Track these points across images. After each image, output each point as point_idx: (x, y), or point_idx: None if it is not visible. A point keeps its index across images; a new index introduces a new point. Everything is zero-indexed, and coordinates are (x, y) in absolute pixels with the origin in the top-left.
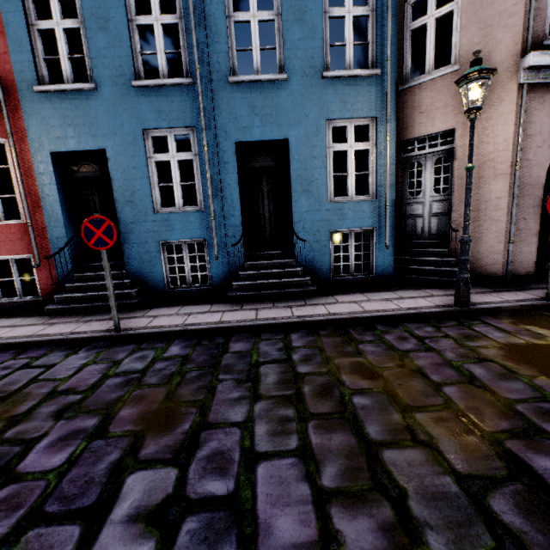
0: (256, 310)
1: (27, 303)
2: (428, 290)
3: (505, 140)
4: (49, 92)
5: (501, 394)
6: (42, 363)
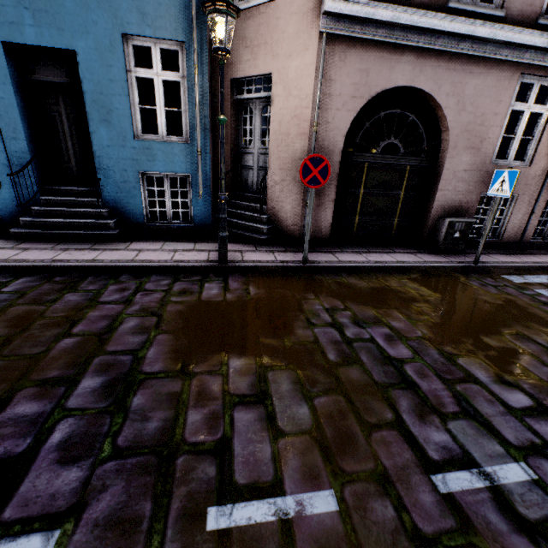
0: (24, 250)
1: None
2: (231, 244)
3: (308, 96)
4: None
5: (106, 347)
6: None
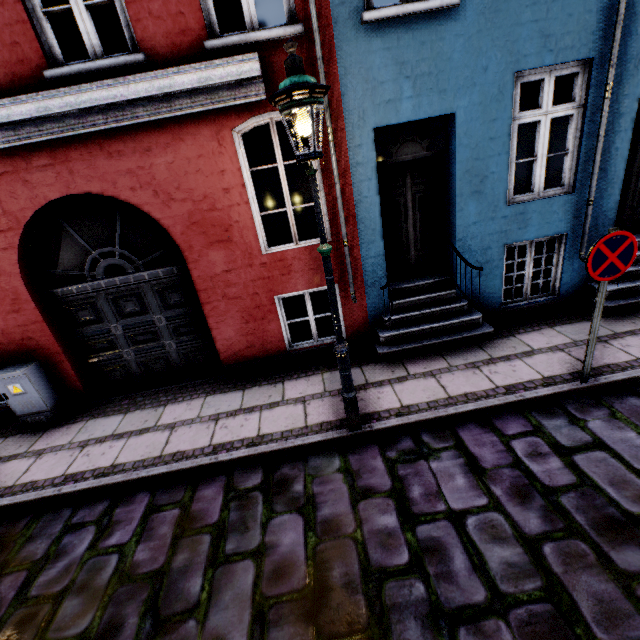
0: None
1: (328, 347)
2: None
3: None
4: (381, 20)
5: None
6: (576, 442)
